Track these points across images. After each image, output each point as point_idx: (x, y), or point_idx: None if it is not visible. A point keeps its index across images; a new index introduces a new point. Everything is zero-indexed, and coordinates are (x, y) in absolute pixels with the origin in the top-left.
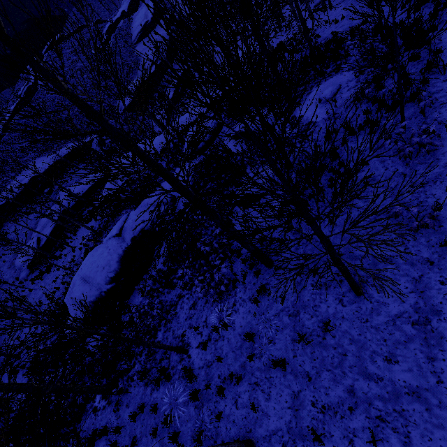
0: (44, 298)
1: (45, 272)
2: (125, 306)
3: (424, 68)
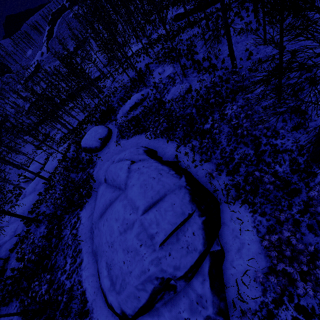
0: None
1: None
2: (212, 177)
3: (186, 47)
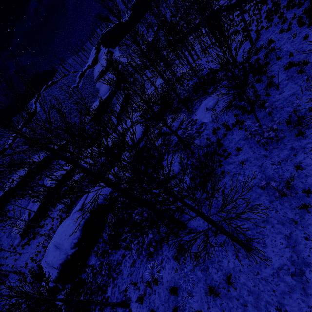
0: (29, 260)
1: (32, 238)
2: (85, 266)
3: (266, 87)
